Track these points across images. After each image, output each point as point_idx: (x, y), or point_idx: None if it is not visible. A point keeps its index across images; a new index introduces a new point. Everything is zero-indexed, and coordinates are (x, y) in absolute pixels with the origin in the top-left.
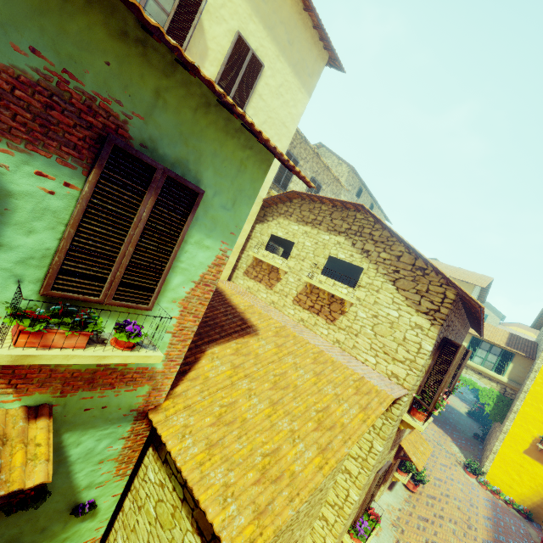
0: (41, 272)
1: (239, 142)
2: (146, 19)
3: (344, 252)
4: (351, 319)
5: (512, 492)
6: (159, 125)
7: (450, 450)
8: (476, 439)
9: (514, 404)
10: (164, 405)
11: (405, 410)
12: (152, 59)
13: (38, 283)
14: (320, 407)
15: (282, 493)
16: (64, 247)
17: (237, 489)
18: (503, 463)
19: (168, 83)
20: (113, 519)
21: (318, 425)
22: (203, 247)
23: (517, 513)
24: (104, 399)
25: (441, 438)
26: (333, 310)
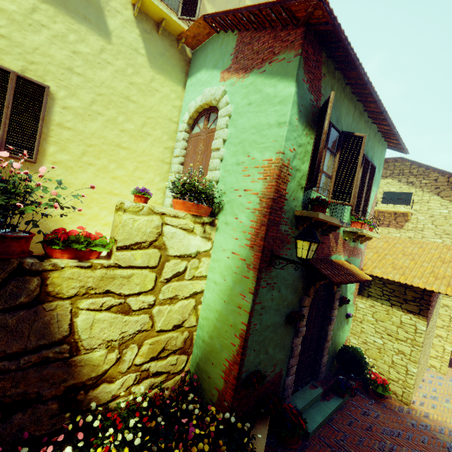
0: (350, 207)
1: (380, 144)
2: (387, 117)
3: (393, 187)
4: (414, 222)
5: None
6: (368, 147)
7: None
8: None
9: None
10: (363, 268)
11: None
12: (368, 125)
13: (349, 211)
14: (436, 257)
15: (451, 280)
16: (356, 196)
17: (430, 282)
18: None
19: (370, 131)
20: None
21: (442, 262)
22: (372, 191)
23: None
24: (353, 261)
25: None
26: (399, 221)
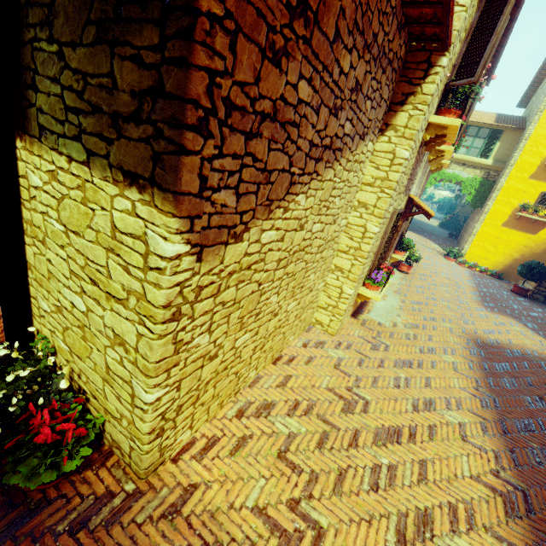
0: None
1: None
2: None
3: None
4: None
5: (487, 263)
6: None
7: (431, 247)
8: (451, 238)
9: (498, 182)
10: None
11: (434, 103)
12: None
13: None
14: None
15: None
16: None
17: None
18: (481, 241)
19: None
20: (26, 289)
21: None
22: None
23: (490, 277)
24: None
25: (422, 241)
26: None
